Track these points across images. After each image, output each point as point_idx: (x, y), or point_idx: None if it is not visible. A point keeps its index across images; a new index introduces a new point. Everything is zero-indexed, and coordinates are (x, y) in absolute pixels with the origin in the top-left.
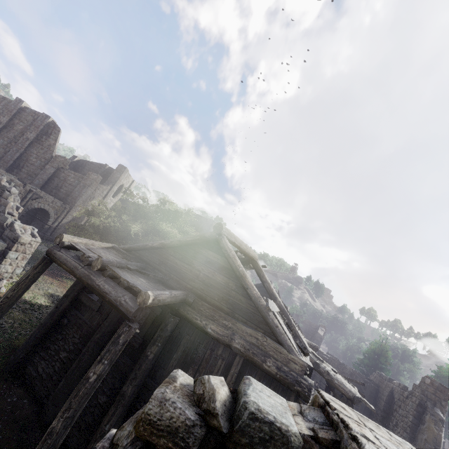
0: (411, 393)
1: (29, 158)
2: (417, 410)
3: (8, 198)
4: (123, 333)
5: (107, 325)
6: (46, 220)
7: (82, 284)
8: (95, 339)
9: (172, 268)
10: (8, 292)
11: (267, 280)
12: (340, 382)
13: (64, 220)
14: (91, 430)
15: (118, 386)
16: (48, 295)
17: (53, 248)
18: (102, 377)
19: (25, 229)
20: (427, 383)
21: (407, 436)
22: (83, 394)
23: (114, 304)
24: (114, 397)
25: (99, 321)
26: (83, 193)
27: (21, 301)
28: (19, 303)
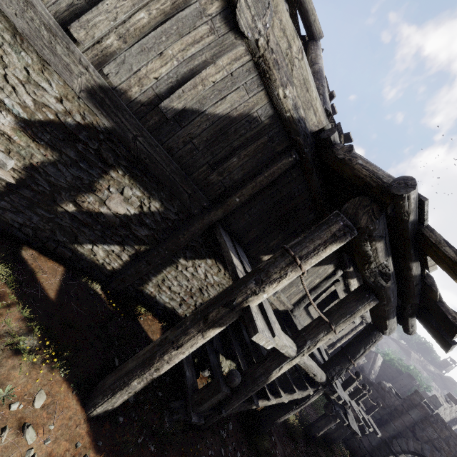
0: None
1: None
2: None
3: None
4: None
5: None
6: None
7: None
8: None
9: None
10: None
11: (318, 52)
12: (372, 164)
13: None
14: None
15: None
16: None
17: None
18: None
19: None
20: None
21: None
22: None
23: None
24: None
25: None
26: None
27: None
28: None
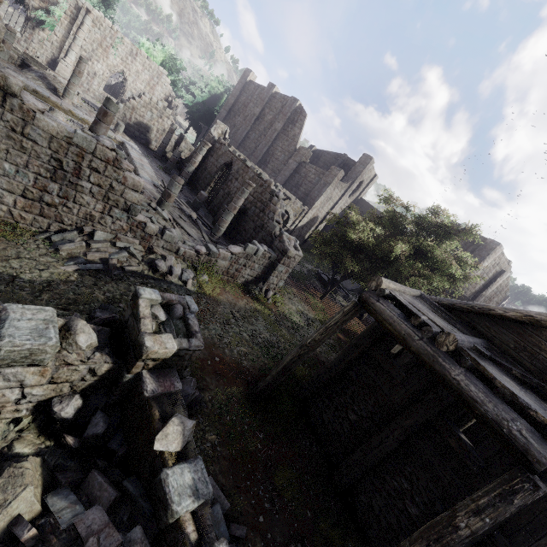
0: None
1: (274, 153)
2: None
3: (277, 204)
4: (523, 491)
5: (422, 414)
6: (285, 222)
7: (376, 336)
8: (404, 425)
9: None
10: (315, 335)
11: None
12: None
13: (300, 223)
14: (396, 537)
15: (440, 508)
16: (299, 313)
17: (368, 294)
18: (475, 535)
19: (289, 240)
20: None
21: None
22: (447, 545)
23: (493, 428)
24: (431, 518)
25: (404, 398)
26: (323, 192)
27: (283, 316)
28: (283, 319)
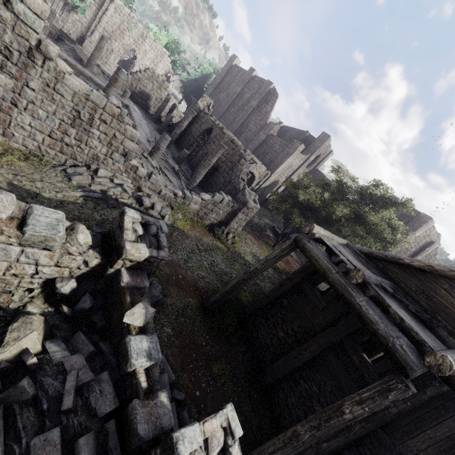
0: None
1: (248, 125)
2: None
3: (243, 164)
4: (396, 390)
5: (334, 335)
6: (251, 182)
7: (307, 273)
8: (319, 342)
9: (442, 307)
10: (257, 264)
11: None
12: None
13: (263, 185)
14: None
15: None
16: (252, 254)
17: (302, 236)
18: (356, 420)
19: (250, 194)
20: None
21: None
22: (334, 425)
23: (382, 342)
24: None
25: (322, 322)
26: (284, 161)
27: (238, 255)
28: (238, 257)
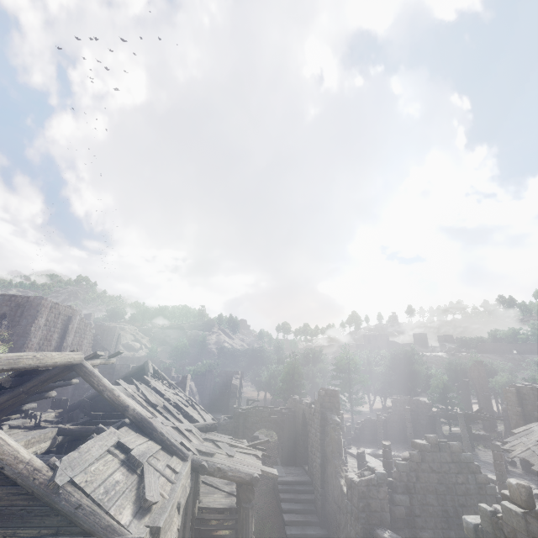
0: (315, 410)
1: None
2: (321, 425)
3: None
4: None
5: None
6: None
7: None
8: None
9: None
10: None
11: (107, 386)
12: (235, 471)
13: None
14: None
15: None
16: None
17: None
18: None
19: None
20: (323, 395)
21: (320, 454)
22: None
23: None
24: None
25: None
26: None
27: None
28: None
